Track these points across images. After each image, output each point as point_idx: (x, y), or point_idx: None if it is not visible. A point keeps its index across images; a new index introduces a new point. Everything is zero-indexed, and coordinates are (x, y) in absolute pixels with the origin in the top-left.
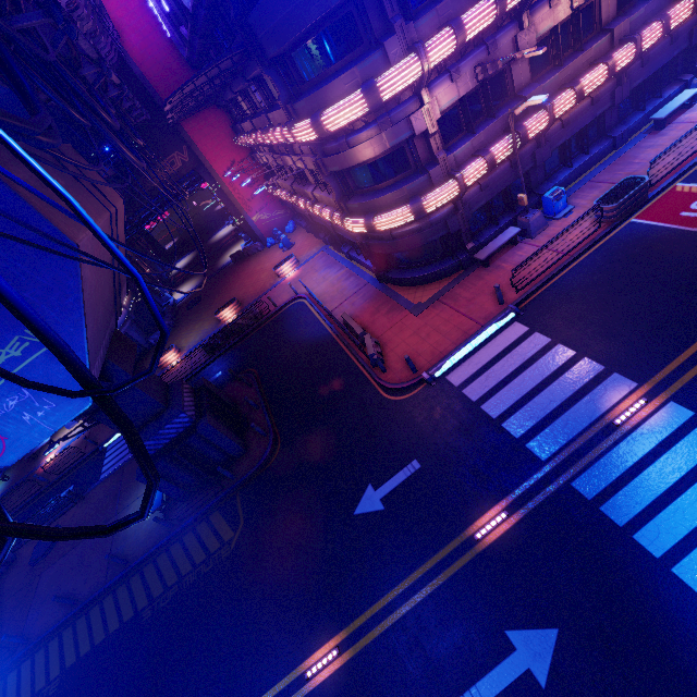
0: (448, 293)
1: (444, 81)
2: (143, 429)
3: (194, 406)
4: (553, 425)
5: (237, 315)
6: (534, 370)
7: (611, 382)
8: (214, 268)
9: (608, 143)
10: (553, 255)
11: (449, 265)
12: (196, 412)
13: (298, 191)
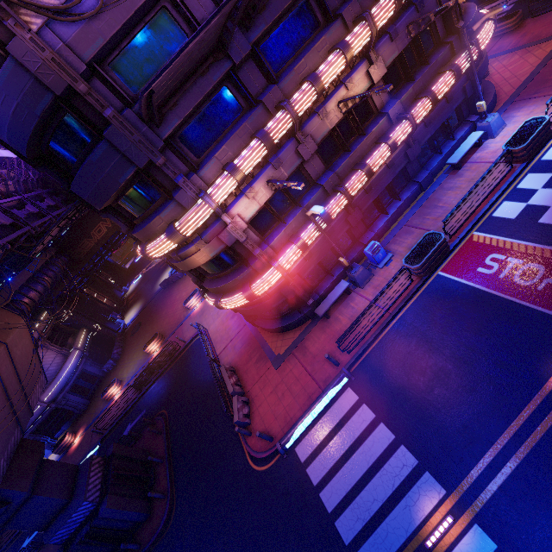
0: (299, 345)
1: (242, 200)
2: (53, 522)
3: (100, 483)
4: (376, 534)
5: (160, 347)
6: (361, 454)
7: (423, 484)
8: (151, 293)
9: (415, 187)
10: (377, 310)
11: (297, 318)
12: (101, 489)
13: None
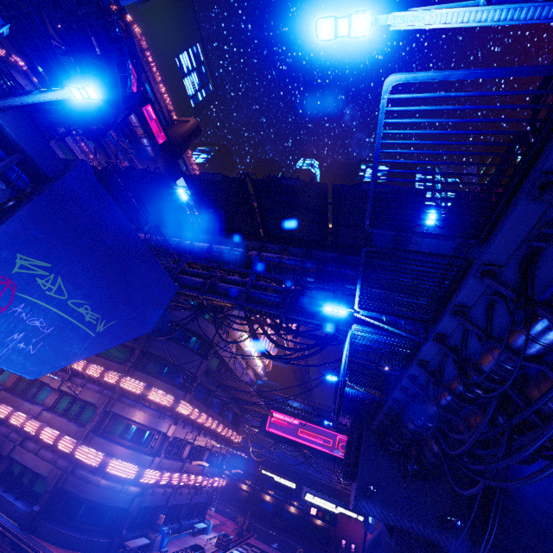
0: None
1: (182, 425)
2: None
3: None
4: None
5: None
6: None
7: None
8: None
9: (179, 525)
10: None
11: (105, 539)
12: None
13: (8, 398)
